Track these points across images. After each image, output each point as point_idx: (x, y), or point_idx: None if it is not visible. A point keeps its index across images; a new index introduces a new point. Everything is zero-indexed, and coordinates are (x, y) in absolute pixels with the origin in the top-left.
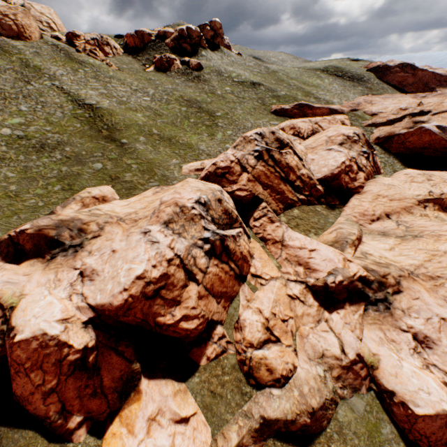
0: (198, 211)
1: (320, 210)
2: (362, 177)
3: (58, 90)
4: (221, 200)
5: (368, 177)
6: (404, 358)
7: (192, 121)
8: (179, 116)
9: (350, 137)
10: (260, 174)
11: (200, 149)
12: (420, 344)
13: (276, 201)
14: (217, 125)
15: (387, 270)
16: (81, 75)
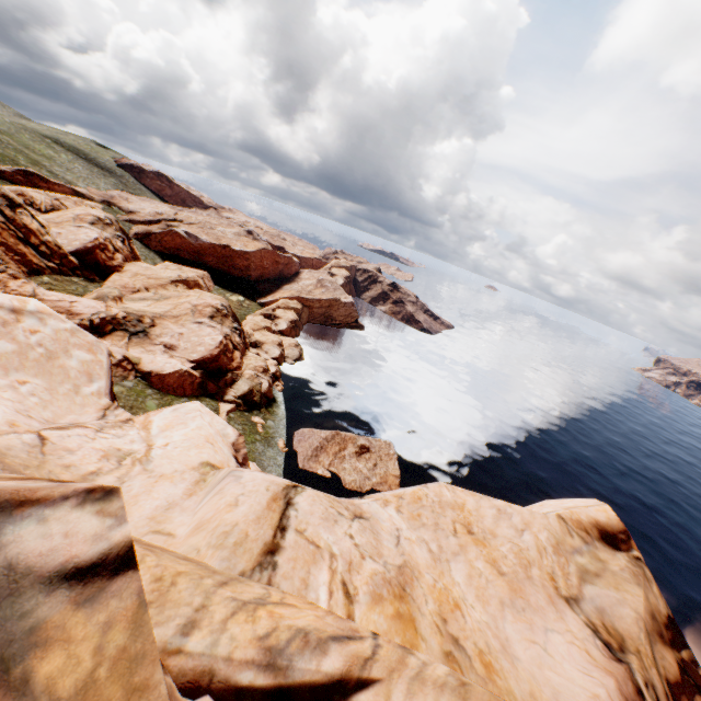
0: None
1: (78, 281)
2: (121, 258)
3: None
4: None
5: (128, 260)
6: (159, 356)
7: None
8: None
9: (103, 220)
10: None
11: None
12: (169, 349)
13: (18, 263)
14: None
15: (145, 314)
16: None
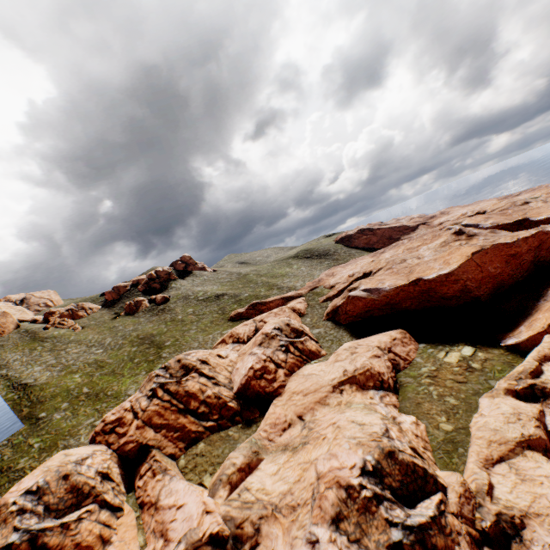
0: (20, 504)
1: (232, 433)
2: (281, 374)
3: (1, 378)
4: (69, 475)
5: (293, 370)
6: None
7: (136, 360)
8: (124, 360)
9: (268, 334)
10: (153, 414)
11: (127, 394)
12: None
13: (175, 440)
14: (161, 356)
15: (248, 512)
16: (37, 352)
